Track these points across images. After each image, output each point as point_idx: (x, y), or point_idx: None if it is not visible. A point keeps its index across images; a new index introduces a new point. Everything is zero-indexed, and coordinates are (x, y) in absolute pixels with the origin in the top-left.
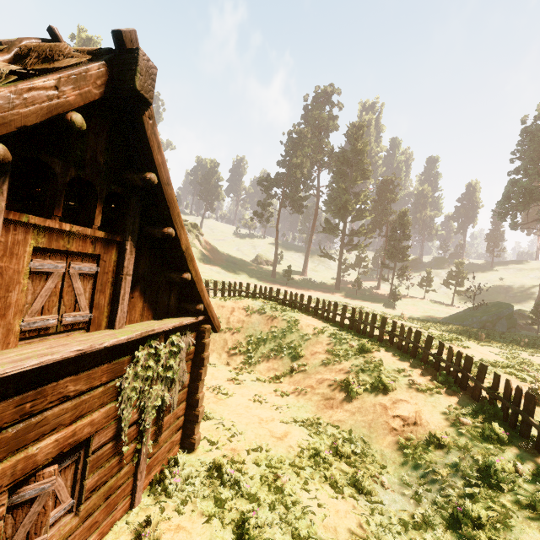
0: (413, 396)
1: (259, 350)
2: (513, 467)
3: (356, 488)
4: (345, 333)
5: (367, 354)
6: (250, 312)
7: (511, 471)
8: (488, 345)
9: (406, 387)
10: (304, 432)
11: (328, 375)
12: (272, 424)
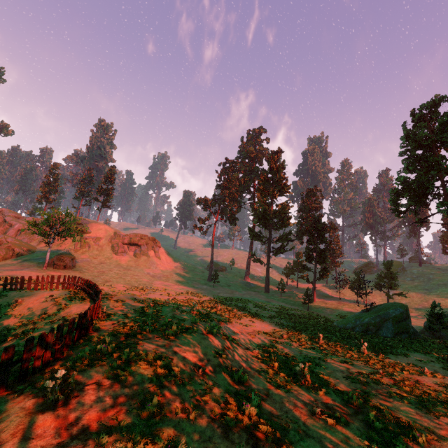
0: None
1: (10, 335)
2: None
3: None
4: None
5: None
6: (43, 300)
7: None
8: (313, 348)
9: None
10: None
11: None
12: None
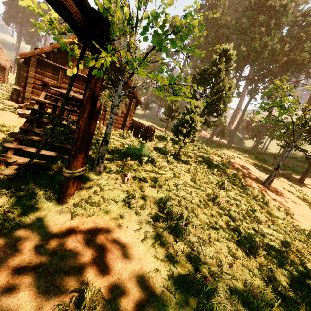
0: None
1: None
2: None
3: None
4: None
5: None
6: None
7: None
8: None
9: None
10: None
11: None
12: None
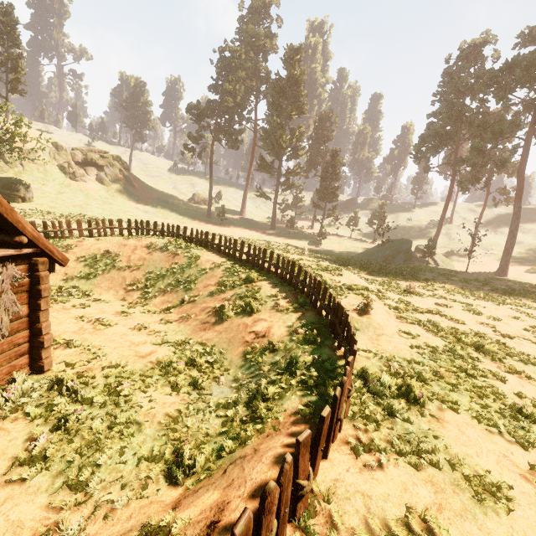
0: (273, 315)
1: (157, 286)
2: (312, 359)
3: (195, 387)
4: (240, 267)
5: (251, 284)
6: (152, 250)
7: (309, 362)
8: (378, 275)
9: (270, 309)
10: (170, 350)
11: (212, 303)
12: (141, 347)
